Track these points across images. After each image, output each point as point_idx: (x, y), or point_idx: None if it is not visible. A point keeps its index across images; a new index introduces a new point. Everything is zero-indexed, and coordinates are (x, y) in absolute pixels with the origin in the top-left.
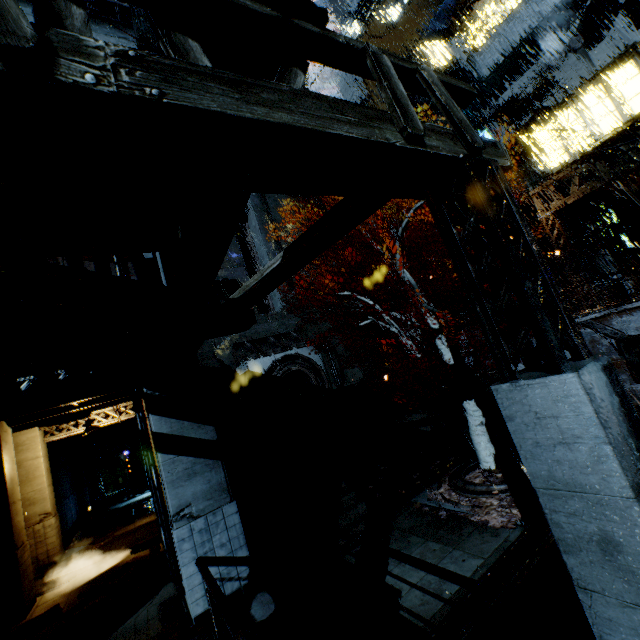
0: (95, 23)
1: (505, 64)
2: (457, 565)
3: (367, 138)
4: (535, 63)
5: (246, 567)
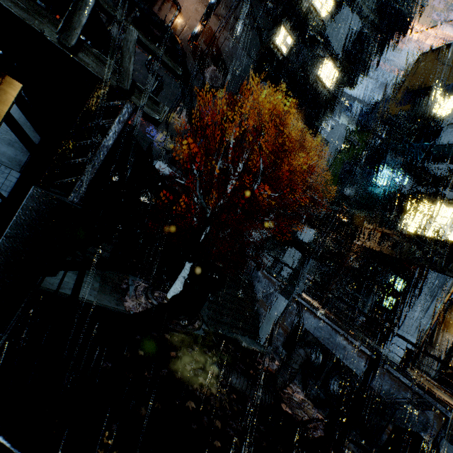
0: None
1: None
2: (86, 293)
3: (23, 19)
4: None
5: (1, 200)
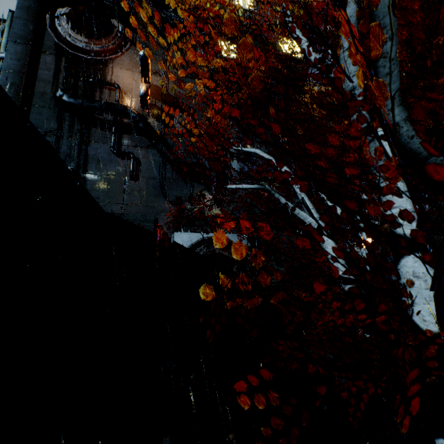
0: None
1: None
2: None
3: None
4: None
5: None
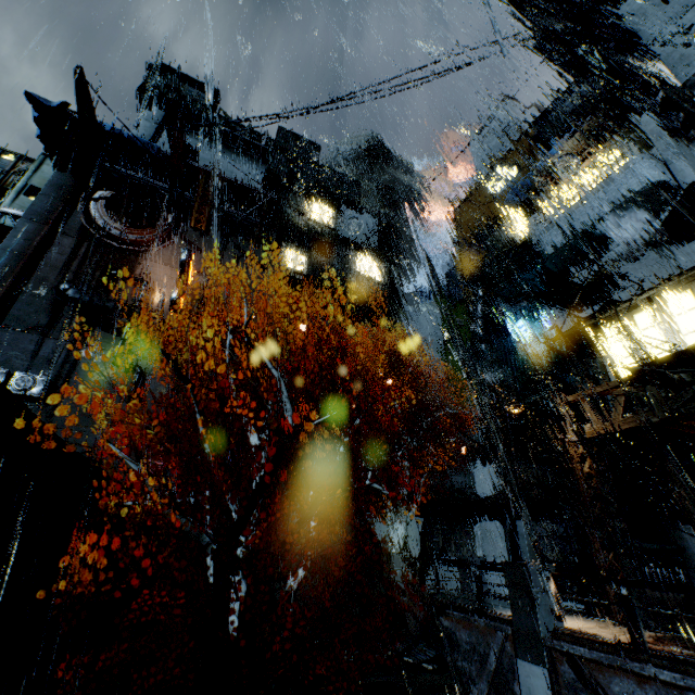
0: (238, 156)
1: (572, 245)
2: None
3: None
4: (610, 251)
5: None
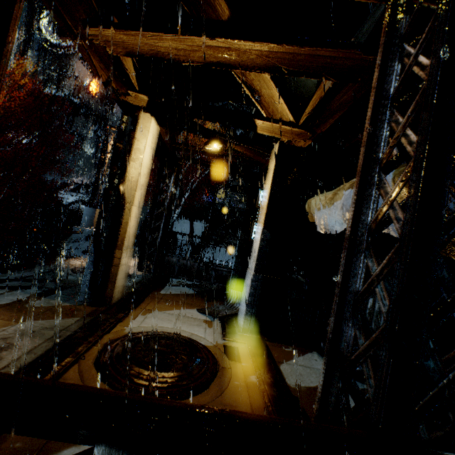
0: None
1: None
2: None
3: None
4: None
5: None
